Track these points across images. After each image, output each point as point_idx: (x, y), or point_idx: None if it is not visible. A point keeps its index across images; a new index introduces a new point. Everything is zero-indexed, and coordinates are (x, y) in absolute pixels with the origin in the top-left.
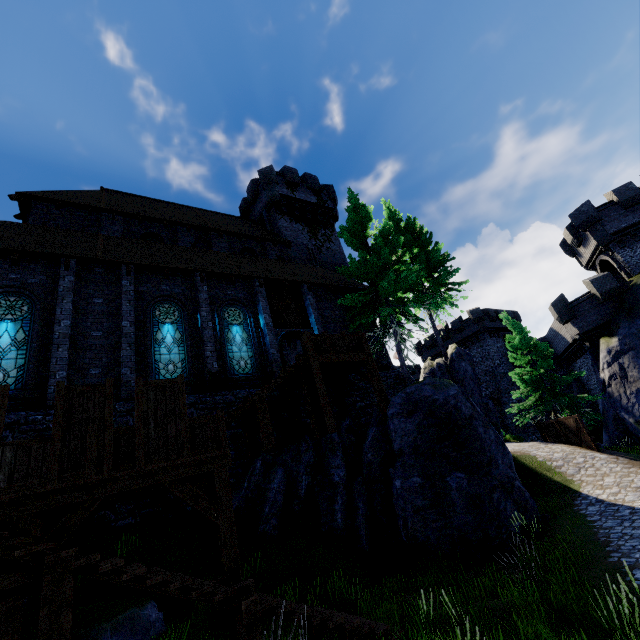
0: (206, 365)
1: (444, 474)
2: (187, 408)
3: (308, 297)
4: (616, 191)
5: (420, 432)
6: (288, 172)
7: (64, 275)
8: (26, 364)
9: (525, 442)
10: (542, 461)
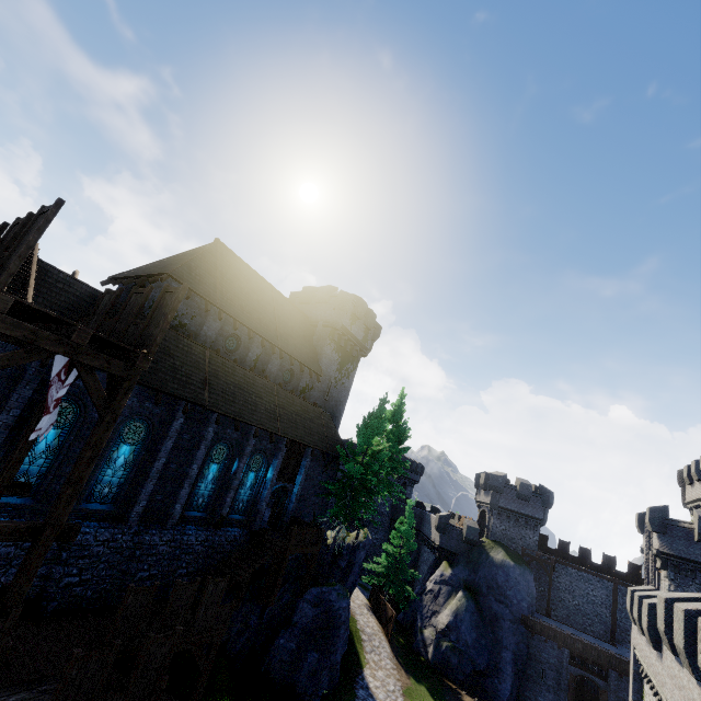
0: (222, 508)
1: (309, 649)
2: (198, 544)
3: (308, 460)
4: (522, 484)
5: (313, 620)
6: (360, 307)
7: (179, 417)
8: (124, 483)
9: (358, 594)
10: (358, 630)
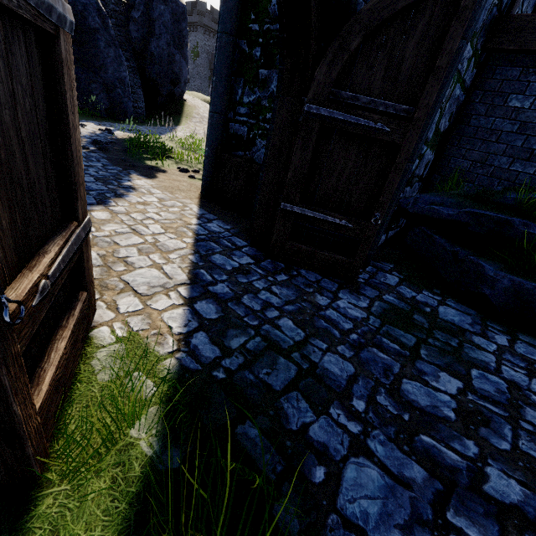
0: None
1: None
2: None
3: None
4: None
5: None
6: None
7: None
8: None
9: None
10: (193, 113)
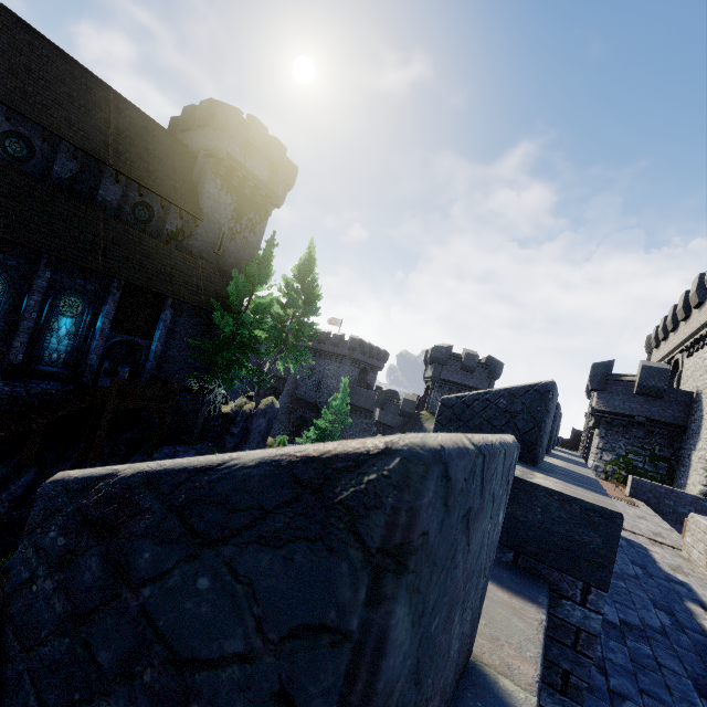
0: (10, 354)
1: None
2: None
3: (166, 312)
4: (467, 355)
5: None
6: (255, 129)
7: None
8: None
9: None
10: None
